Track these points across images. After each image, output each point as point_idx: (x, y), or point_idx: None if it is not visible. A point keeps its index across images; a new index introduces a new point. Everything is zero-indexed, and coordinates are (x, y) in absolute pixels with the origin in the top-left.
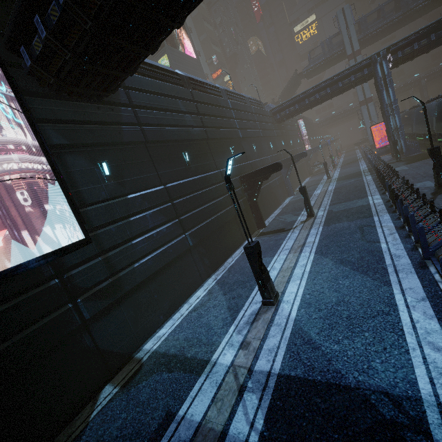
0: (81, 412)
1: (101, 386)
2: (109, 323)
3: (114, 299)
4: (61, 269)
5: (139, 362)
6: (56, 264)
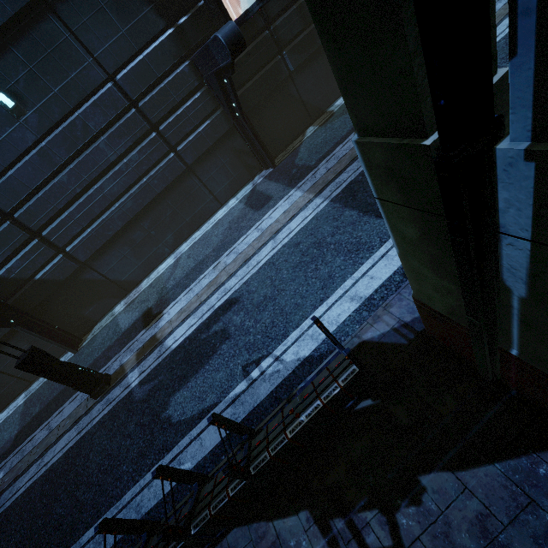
0: (297, 140)
1: (306, 128)
2: (307, 79)
3: (310, 54)
4: (268, 21)
5: (331, 113)
6: (263, 16)
